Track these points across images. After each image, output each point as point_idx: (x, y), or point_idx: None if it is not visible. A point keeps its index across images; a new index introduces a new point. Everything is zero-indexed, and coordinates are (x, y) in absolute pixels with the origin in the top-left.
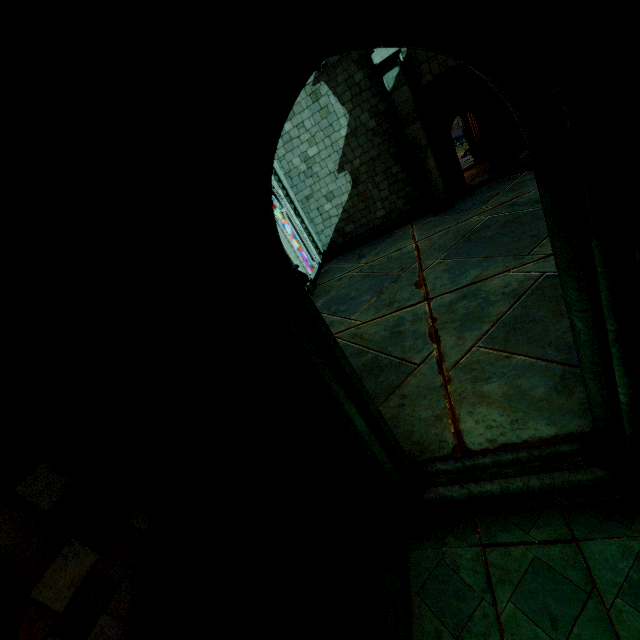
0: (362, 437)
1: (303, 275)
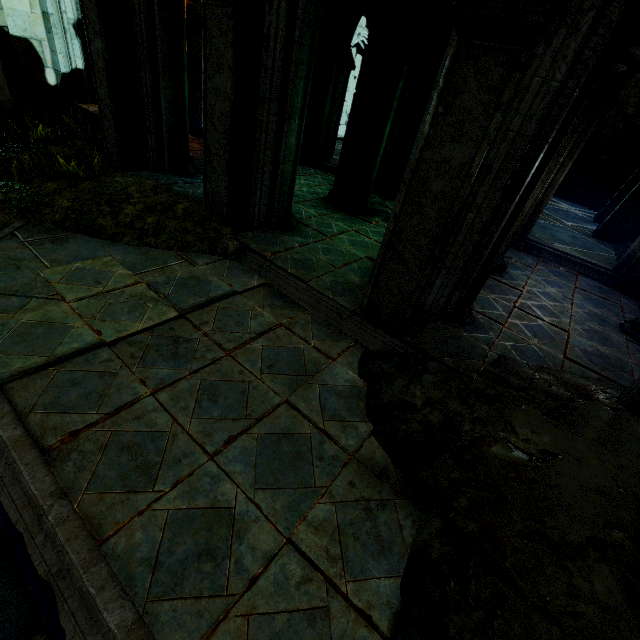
0: (324, 114)
1: (354, 65)
